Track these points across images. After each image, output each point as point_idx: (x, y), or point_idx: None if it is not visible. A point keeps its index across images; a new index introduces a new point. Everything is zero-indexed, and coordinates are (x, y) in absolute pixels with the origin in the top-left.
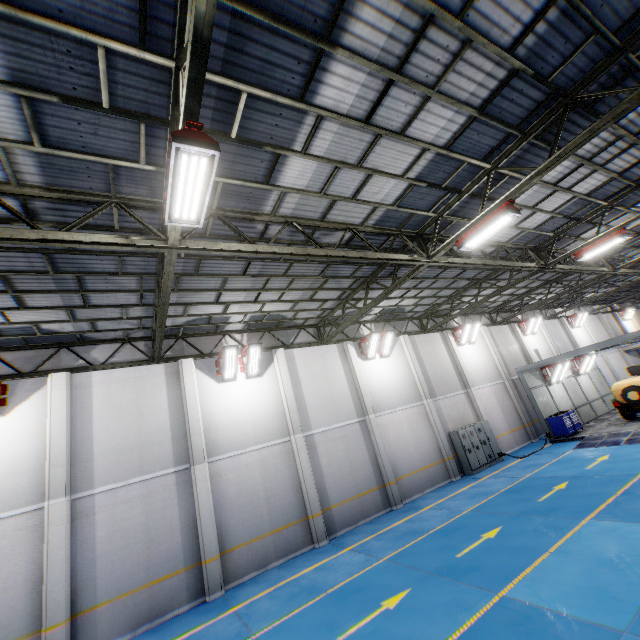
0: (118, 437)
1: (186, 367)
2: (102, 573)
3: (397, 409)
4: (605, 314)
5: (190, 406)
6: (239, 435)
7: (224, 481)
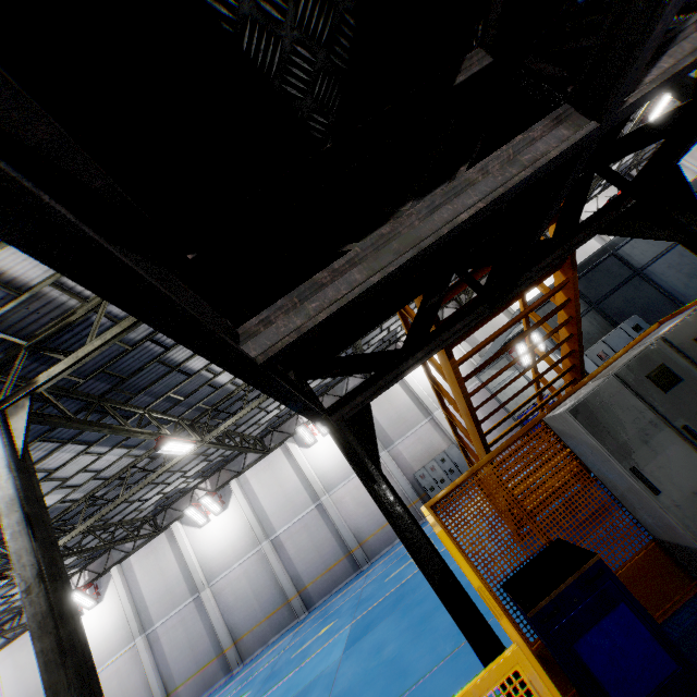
0: (156, 591)
1: (175, 529)
2: (175, 669)
3: (351, 477)
4: (696, 142)
5: (185, 555)
6: (224, 559)
7: (224, 595)
